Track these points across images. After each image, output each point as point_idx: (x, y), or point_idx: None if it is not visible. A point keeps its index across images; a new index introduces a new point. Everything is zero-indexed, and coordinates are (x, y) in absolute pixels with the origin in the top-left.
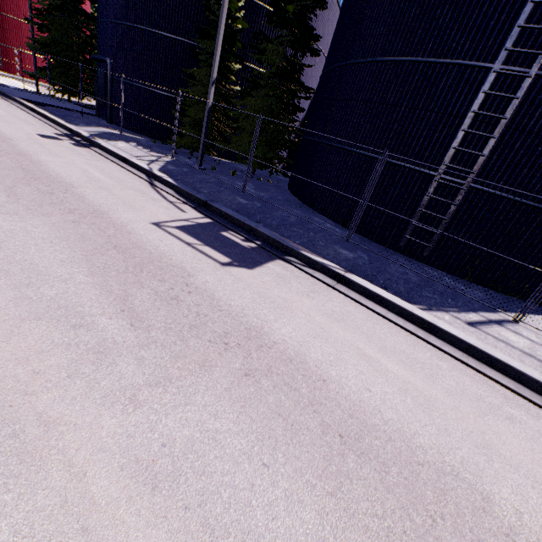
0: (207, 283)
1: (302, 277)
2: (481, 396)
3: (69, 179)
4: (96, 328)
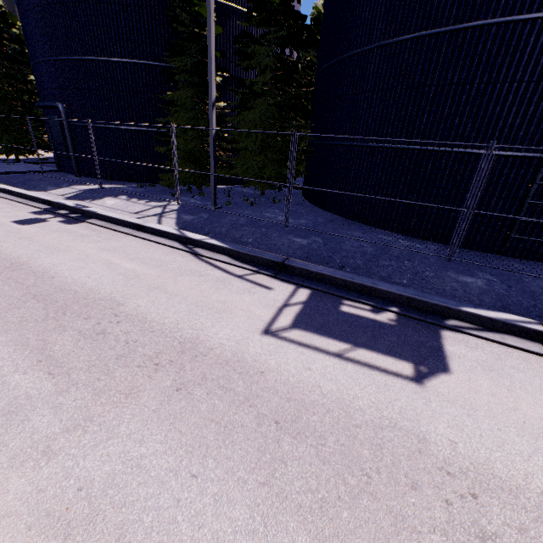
0: (456, 447)
1: (501, 353)
2: None
3: (102, 289)
4: None
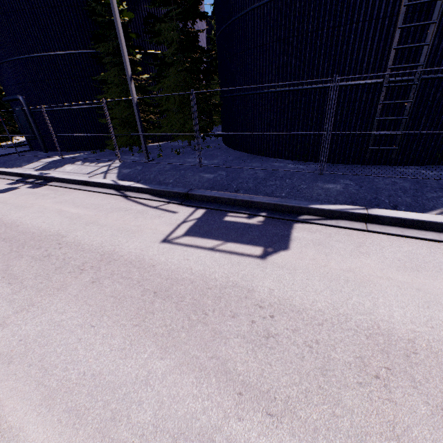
0: (272, 292)
1: (332, 233)
2: None
3: (52, 229)
4: None
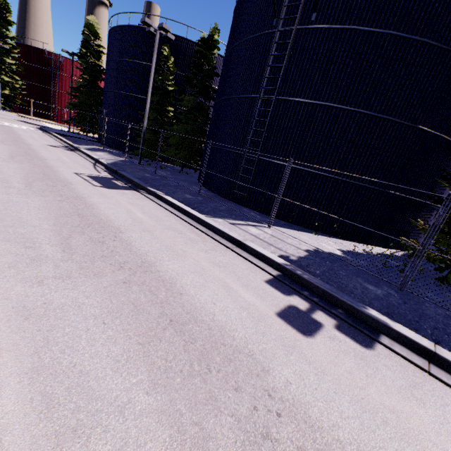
0: (77, 187)
1: (139, 195)
2: (178, 228)
3: (47, 158)
4: (11, 184)
